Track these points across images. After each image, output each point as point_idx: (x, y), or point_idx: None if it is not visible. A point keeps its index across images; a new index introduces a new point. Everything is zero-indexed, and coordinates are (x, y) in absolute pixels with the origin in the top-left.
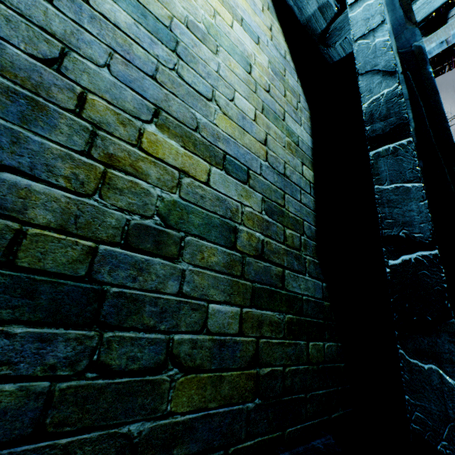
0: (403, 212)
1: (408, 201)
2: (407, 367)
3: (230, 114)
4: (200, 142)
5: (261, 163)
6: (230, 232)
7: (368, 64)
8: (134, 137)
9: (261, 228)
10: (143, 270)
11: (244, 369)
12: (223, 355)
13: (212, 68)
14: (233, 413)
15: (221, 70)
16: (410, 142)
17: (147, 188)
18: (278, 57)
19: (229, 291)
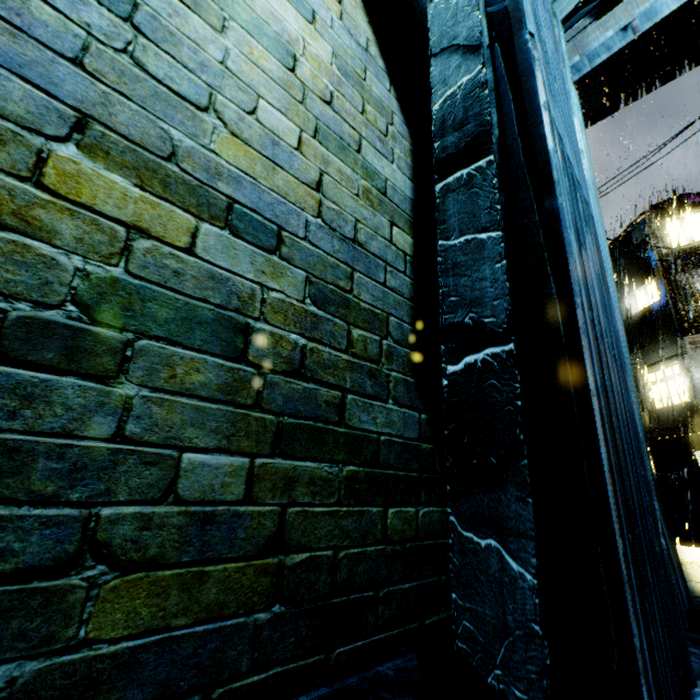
0: (472, 283)
1: (480, 263)
2: (458, 546)
3: (247, 135)
4: (179, 180)
5: (307, 219)
6: (236, 332)
7: (445, 36)
8: (24, 164)
9: (301, 327)
10: (34, 398)
11: (254, 558)
12: (209, 537)
13: (212, 56)
14: (225, 632)
15: (231, 60)
16: (491, 163)
17: (52, 256)
18: (353, 48)
19: (227, 430)
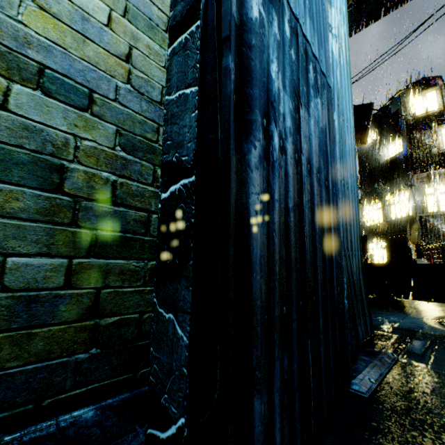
0: (179, 130)
1: (185, 114)
2: (156, 318)
3: (56, 10)
4: None
5: (117, 85)
6: (52, 171)
7: None
8: None
9: (112, 167)
10: None
11: (74, 322)
12: (35, 311)
13: None
14: (52, 367)
15: None
16: (198, 27)
17: None
18: None
19: (47, 241)
